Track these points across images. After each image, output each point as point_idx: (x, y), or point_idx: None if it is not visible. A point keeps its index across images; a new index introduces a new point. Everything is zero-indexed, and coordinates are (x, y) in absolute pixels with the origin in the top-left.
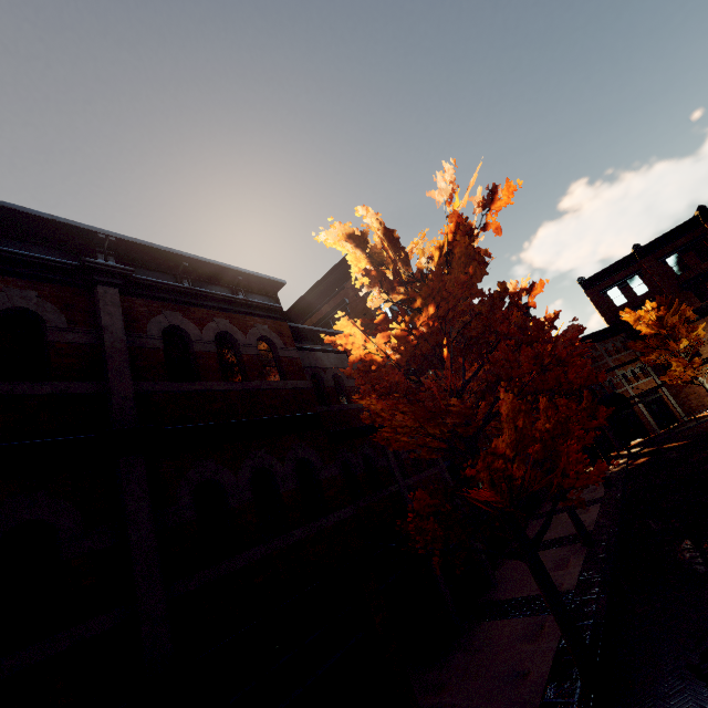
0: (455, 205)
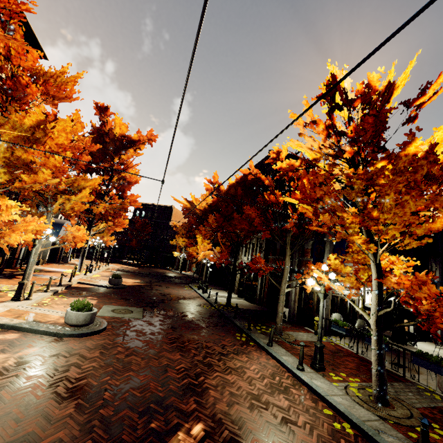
0: None
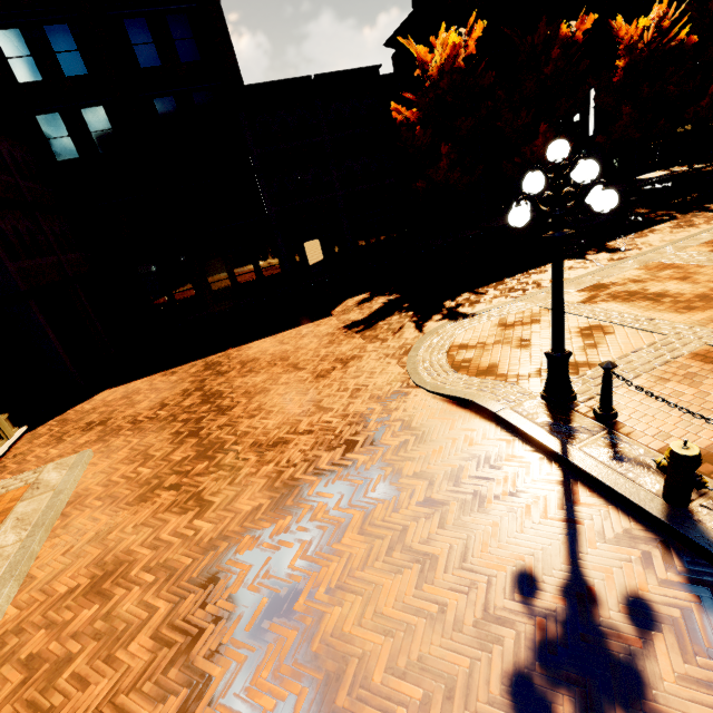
0: (450, 38)
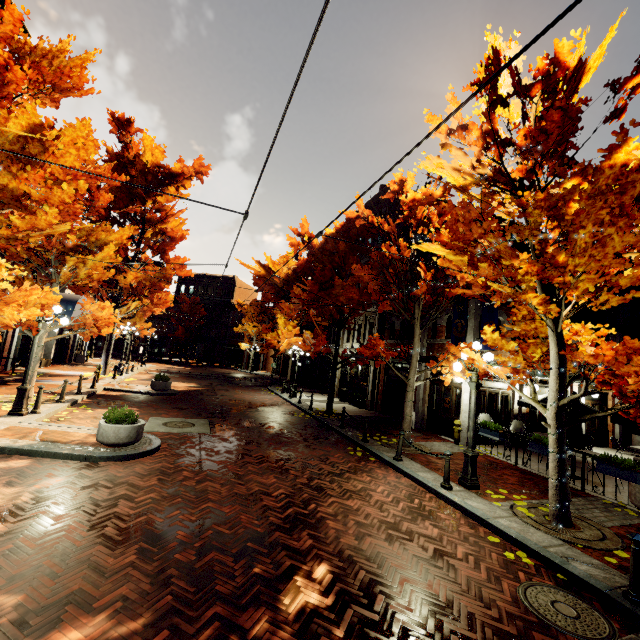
0: None
